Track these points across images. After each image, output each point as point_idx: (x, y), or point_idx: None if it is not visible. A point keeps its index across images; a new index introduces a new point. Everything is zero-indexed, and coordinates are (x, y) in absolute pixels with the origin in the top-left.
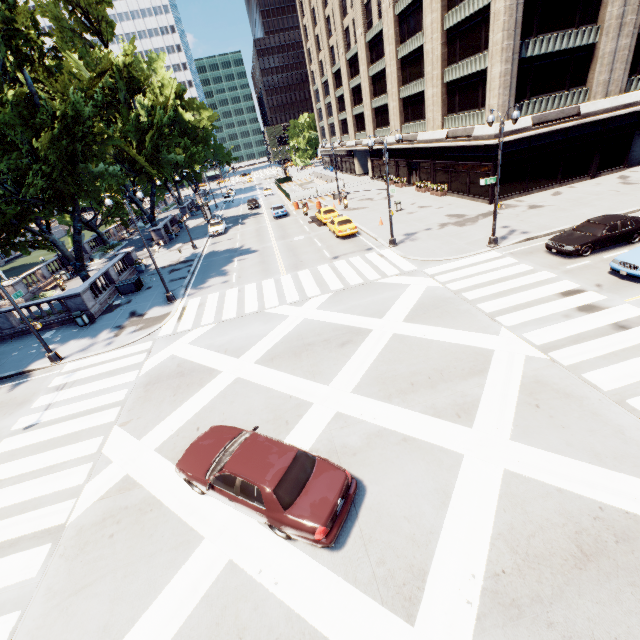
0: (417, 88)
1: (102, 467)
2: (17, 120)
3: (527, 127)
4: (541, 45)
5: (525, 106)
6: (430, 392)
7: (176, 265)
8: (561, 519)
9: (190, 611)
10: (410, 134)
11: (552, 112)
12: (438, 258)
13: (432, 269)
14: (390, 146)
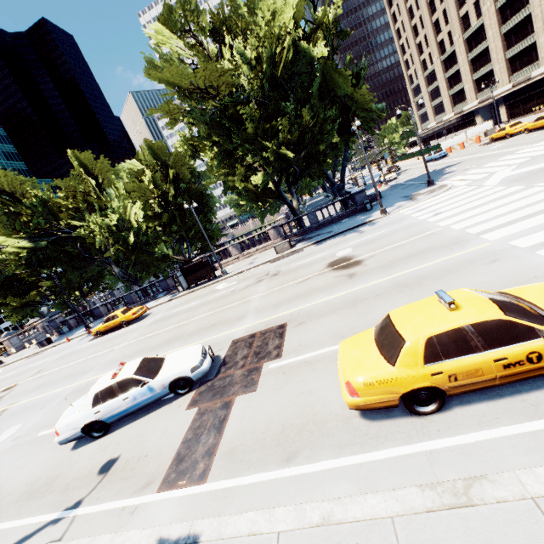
0: None
1: None
2: None
3: None
4: None
5: None
6: None
7: (387, 189)
8: None
9: None
10: None
11: None
12: None
13: None
14: (543, 75)
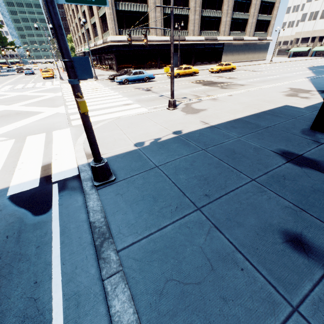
0: (94, 19)
1: None
2: None
3: (125, 40)
4: (125, 6)
5: (124, 31)
6: (8, 102)
7: None
8: (6, 113)
9: None
10: (96, 42)
11: (135, 36)
12: None
13: (65, 84)
14: (91, 48)
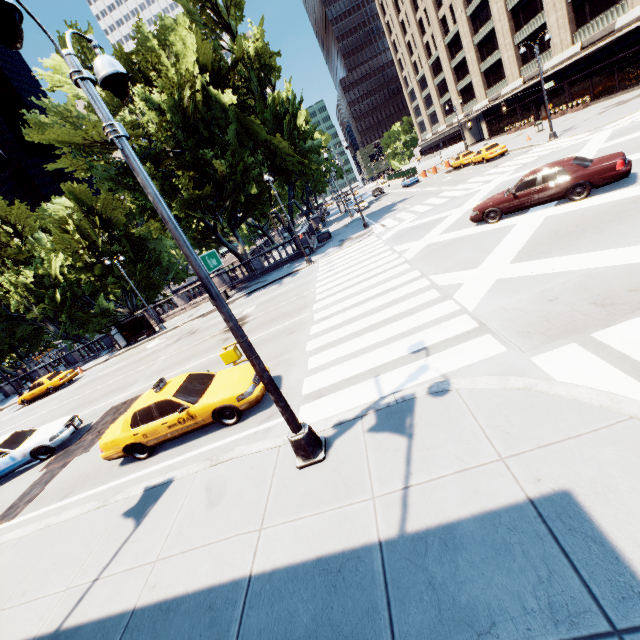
0: (535, 25)
1: (405, 251)
2: (271, 116)
3: None
4: None
5: None
6: None
7: (346, 225)
8: None
9: (535, 228)
10: (533, 71)
11: None
12: (612, 120)
13: (610, 125)
14: (509, 94)
